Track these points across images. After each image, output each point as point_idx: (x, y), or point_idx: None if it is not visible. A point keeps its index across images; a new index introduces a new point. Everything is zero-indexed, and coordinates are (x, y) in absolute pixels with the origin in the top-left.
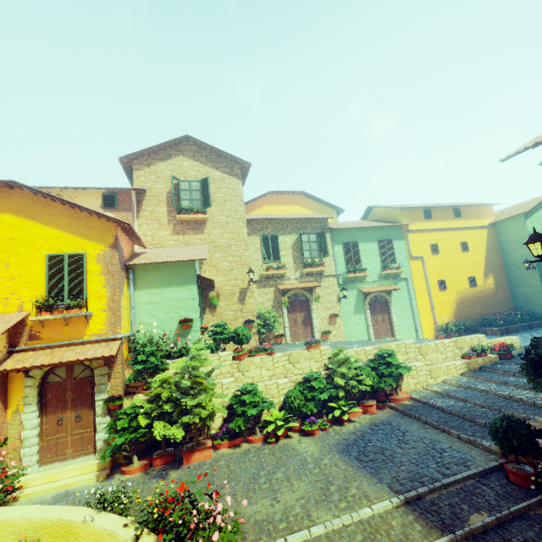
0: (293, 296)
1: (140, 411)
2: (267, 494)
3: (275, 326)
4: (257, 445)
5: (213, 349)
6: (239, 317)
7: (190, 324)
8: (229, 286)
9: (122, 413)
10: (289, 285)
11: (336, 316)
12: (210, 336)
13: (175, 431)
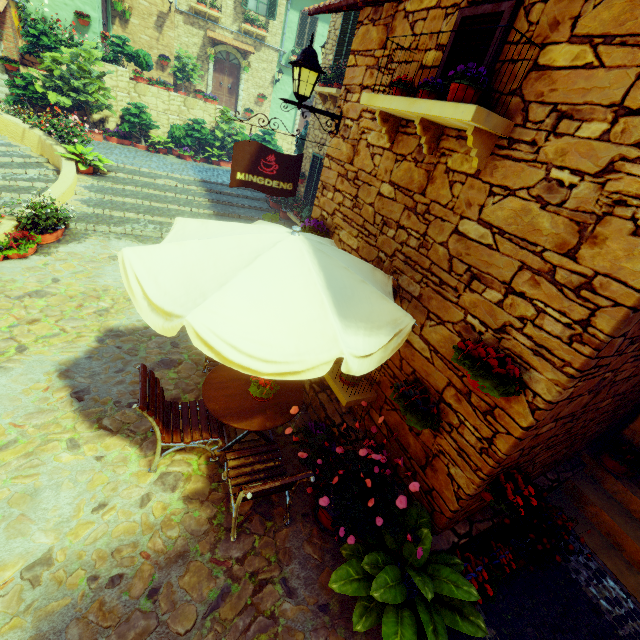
0: (225, 54)
1: (36, 80)
2: (128, 158)
3: (194, 77)
4: (140, 150)
5: (111, 59)
6: (154, 47)
7: (88, 23)
8: (146, 2)
9: (19, 75)
10: (220, 37)
11: (264, 98)
12: (110, 46)
13: (65, 100)
